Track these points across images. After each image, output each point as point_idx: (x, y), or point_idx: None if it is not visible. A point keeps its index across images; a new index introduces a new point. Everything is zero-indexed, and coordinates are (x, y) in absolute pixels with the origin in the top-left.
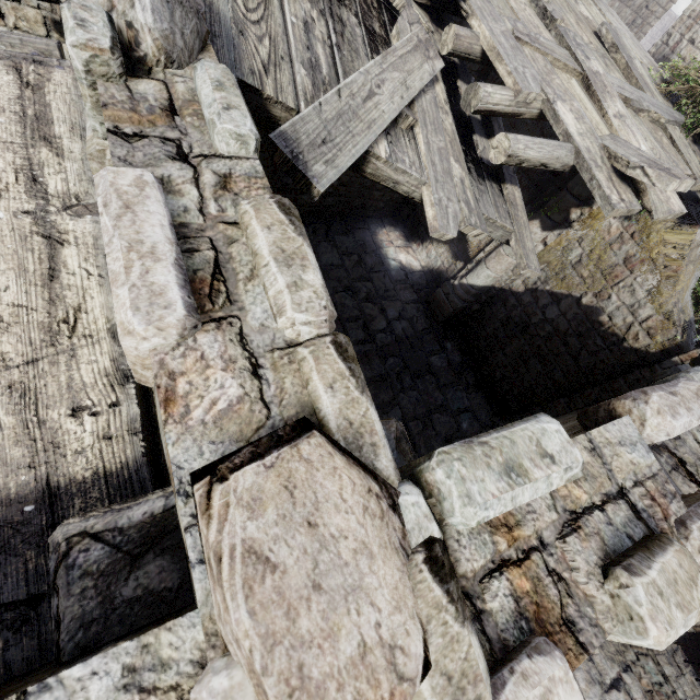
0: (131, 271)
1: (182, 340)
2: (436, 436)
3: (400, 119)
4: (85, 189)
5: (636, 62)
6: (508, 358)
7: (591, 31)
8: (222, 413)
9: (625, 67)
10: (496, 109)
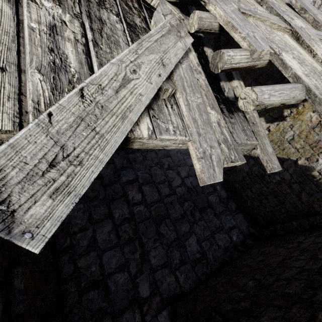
0: None
1: None
2: (219, 249)
3: (161, 92)
4: None
5: (319, 17)
6: (254, 194)
7: (284, 3)
8: None
9: (313, 21)
10: (237, 66)
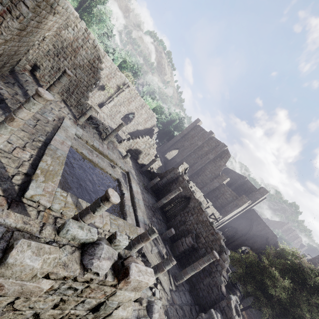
0: None
1: None
2: None
3: None
4: None
5: None
6: None
7: None
8: None
9: None
10: None
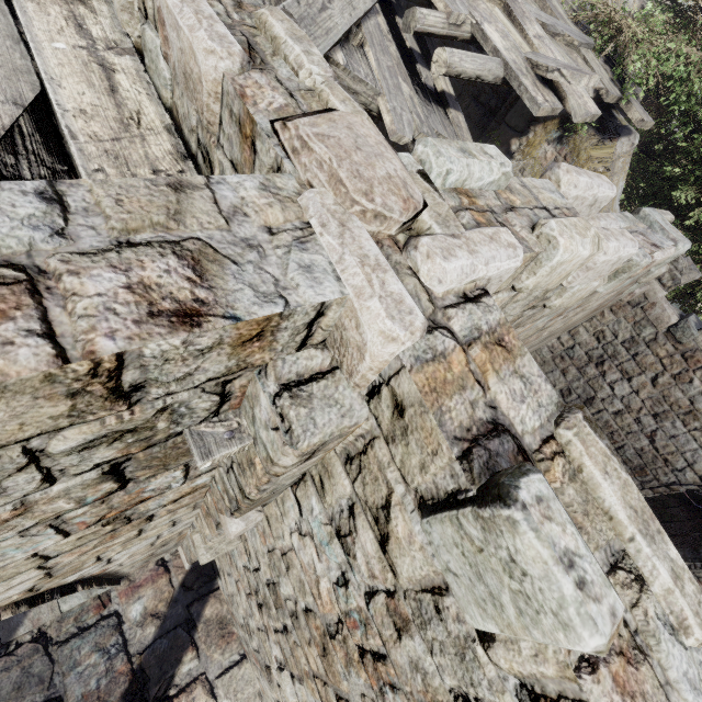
0: (202, 24)
1: (241, 72)
2: None
3: (351, 36)
4: (120, 38)
5: None
6: None
7: None
8: (278, 108)
9: None
10: (432, 32)
